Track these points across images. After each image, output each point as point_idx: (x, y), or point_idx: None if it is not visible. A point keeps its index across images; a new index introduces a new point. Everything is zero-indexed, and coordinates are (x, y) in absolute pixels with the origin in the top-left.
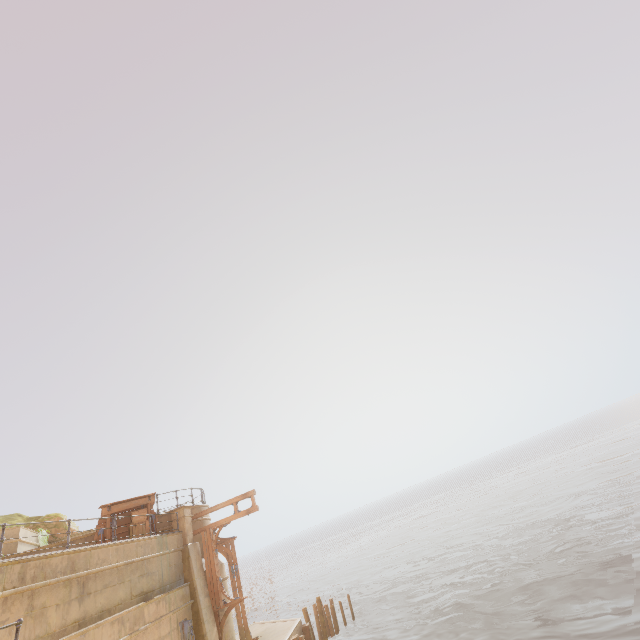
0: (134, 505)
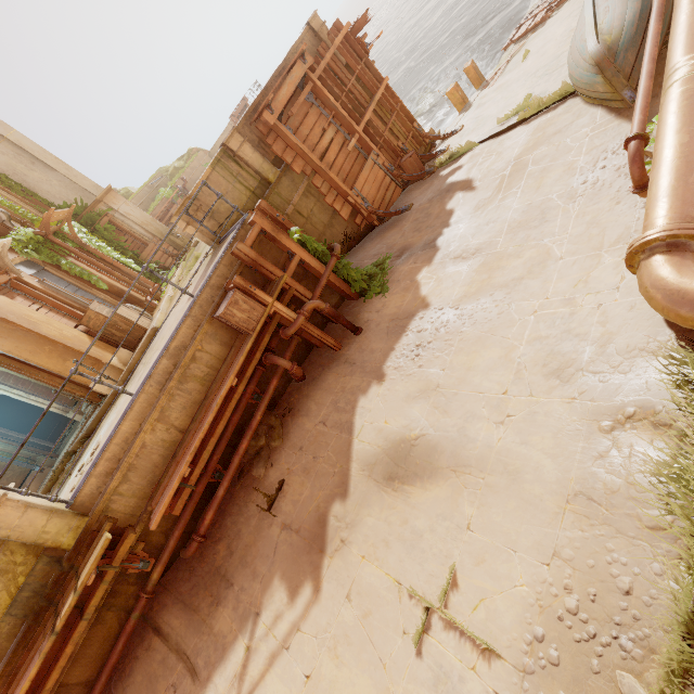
0: (242, 108)
